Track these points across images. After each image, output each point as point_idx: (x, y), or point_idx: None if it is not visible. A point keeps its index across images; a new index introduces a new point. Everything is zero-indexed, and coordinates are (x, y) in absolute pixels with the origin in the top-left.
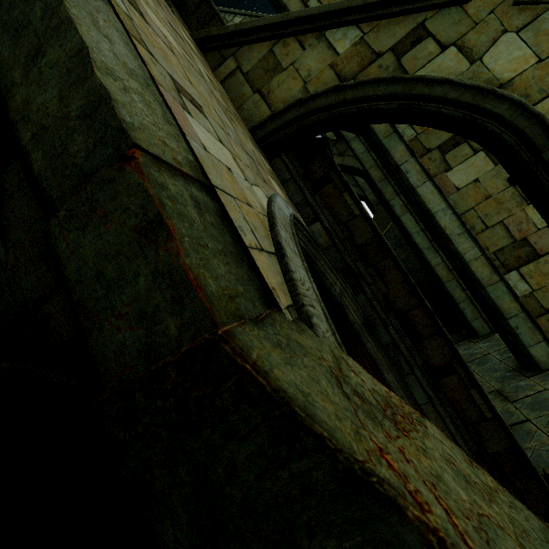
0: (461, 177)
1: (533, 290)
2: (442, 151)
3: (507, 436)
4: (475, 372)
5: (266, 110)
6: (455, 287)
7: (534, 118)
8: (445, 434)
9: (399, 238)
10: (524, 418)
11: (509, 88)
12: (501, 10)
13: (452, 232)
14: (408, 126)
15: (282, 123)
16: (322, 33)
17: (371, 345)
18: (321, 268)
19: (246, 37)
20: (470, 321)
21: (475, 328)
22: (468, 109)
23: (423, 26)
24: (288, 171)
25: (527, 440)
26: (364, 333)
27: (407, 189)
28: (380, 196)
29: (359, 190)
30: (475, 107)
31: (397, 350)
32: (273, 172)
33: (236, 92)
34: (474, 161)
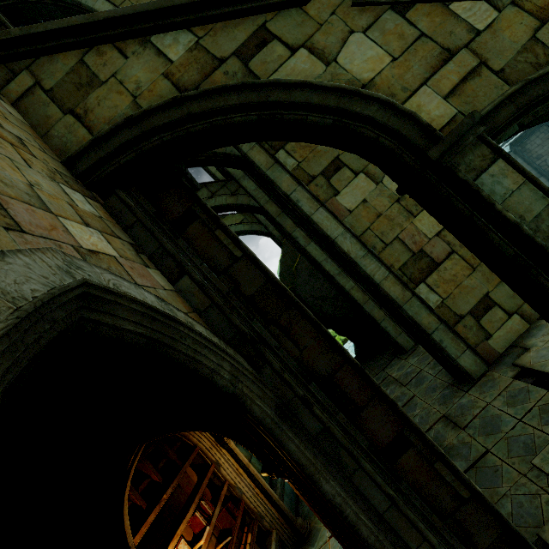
0: (350, 199)
1: (443, 299)
2: (326, 176)
3: (495, 517)
4: (416, 396)
5: (85, 134)
6: (373, 307)
7: (407, 118)
8: (425, 548)
9: (310, 268)
10: (483, 448)
11: (373, 89)
12: (342, 11)
13: (356, 256)
14: (288, 156)
15: (111, 149)
16: (146, 39)
17: (295, 443)
18: (187, 352)
19: (41, 44)
20: (395, 338)
21: (401, 343)
22: (337, 114)
23: (265, 28)
24: (131, 211)
25: (499, 482)
26: (282, 427)
27: (302, 218)
28: (282, 230)
29: (263, 227)
30: (344, 111)
31: (332, 438)
32: (104, 216)
33: (37, 114)
34: (358, 183)
